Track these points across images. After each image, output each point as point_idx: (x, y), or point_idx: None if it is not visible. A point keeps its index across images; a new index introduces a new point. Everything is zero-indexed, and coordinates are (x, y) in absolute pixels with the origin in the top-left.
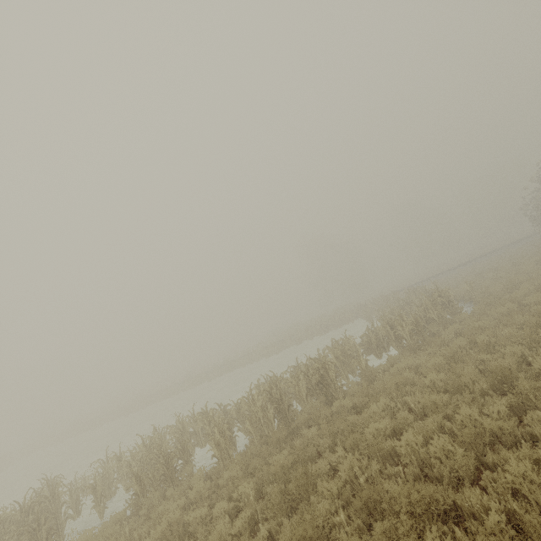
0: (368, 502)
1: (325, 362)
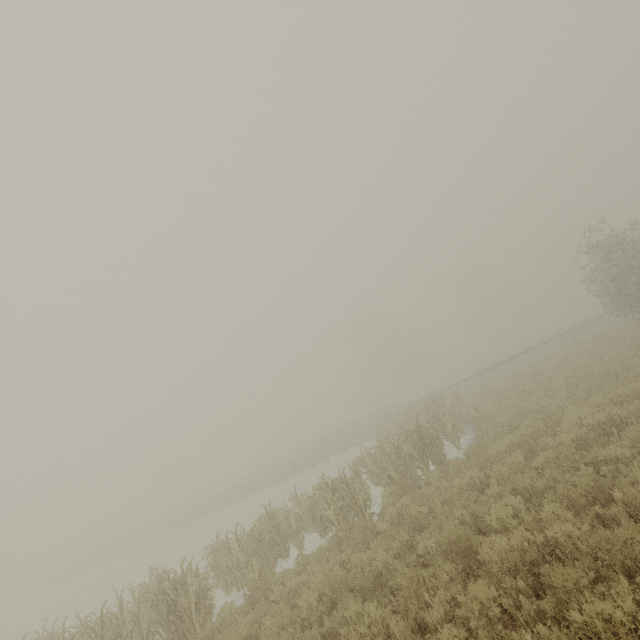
0: None
1: (178, 579)
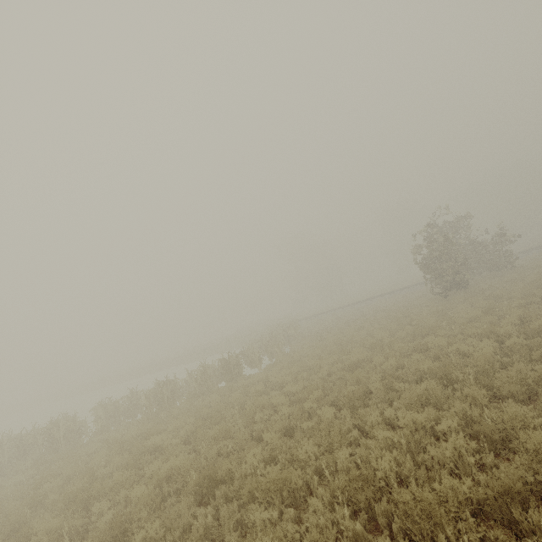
0: None
1: (55, 424)
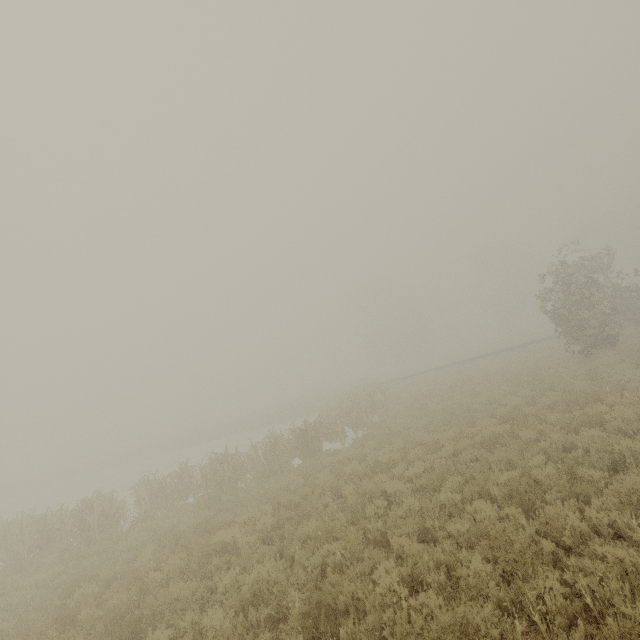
0: None
1: (88, 505)
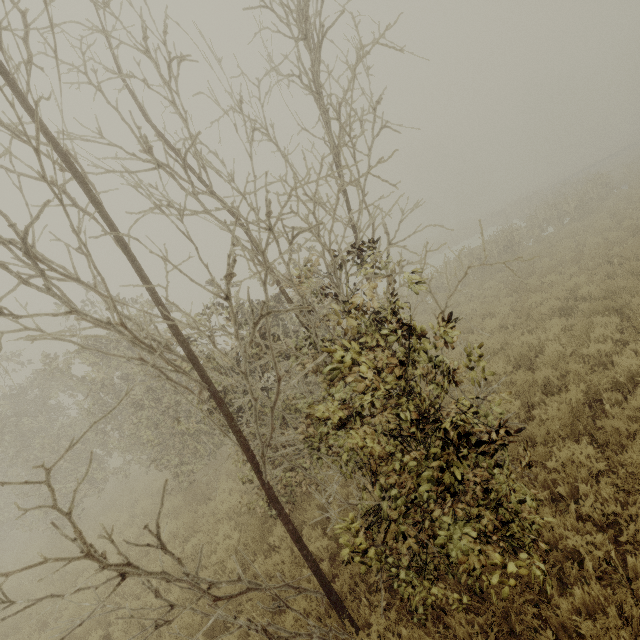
0: (575, 260)
1: (512, 231)
